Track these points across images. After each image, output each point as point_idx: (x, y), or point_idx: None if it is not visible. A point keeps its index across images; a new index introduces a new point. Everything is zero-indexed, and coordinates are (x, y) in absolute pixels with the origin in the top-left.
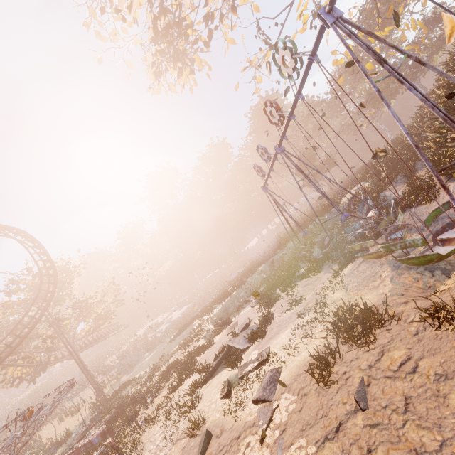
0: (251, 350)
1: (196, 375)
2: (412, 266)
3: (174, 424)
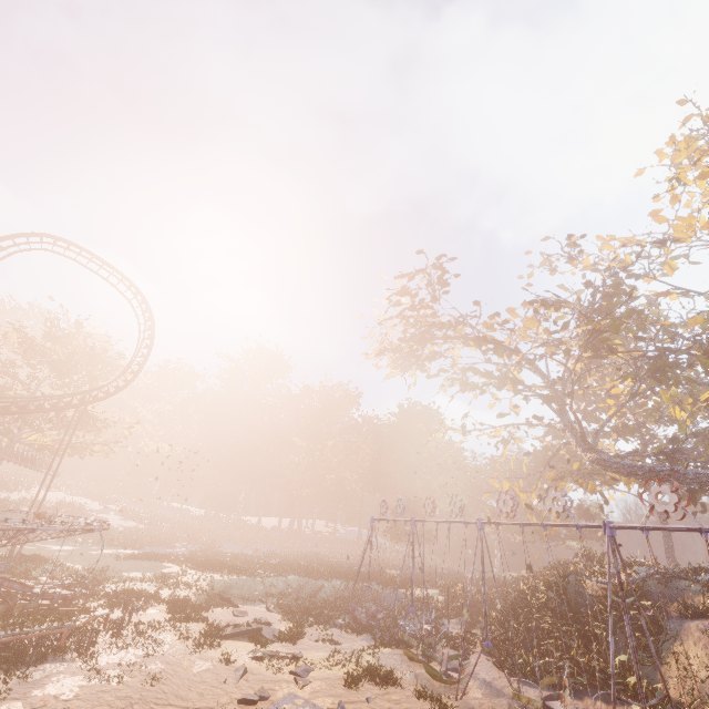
0: (278, 645)
1: (204, 625)
2: (425, 677)
3: (196, 646)
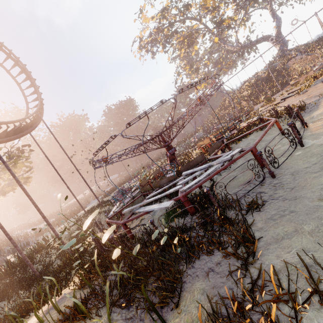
0: None
1: None
2: None
3: None
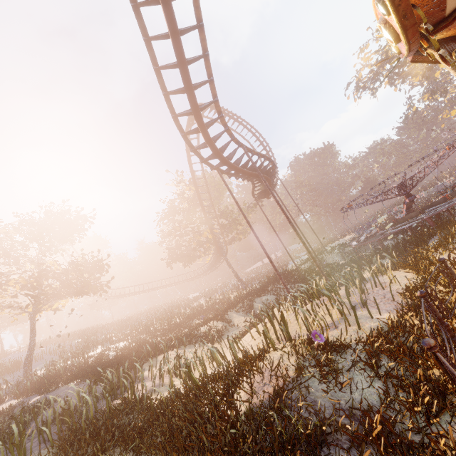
0: None
1: None
2: None
3: None
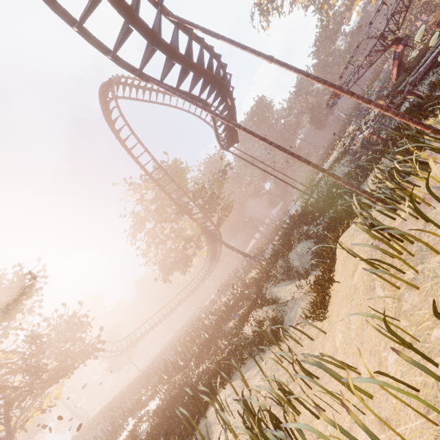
0: None
1: None
2: None
3: None
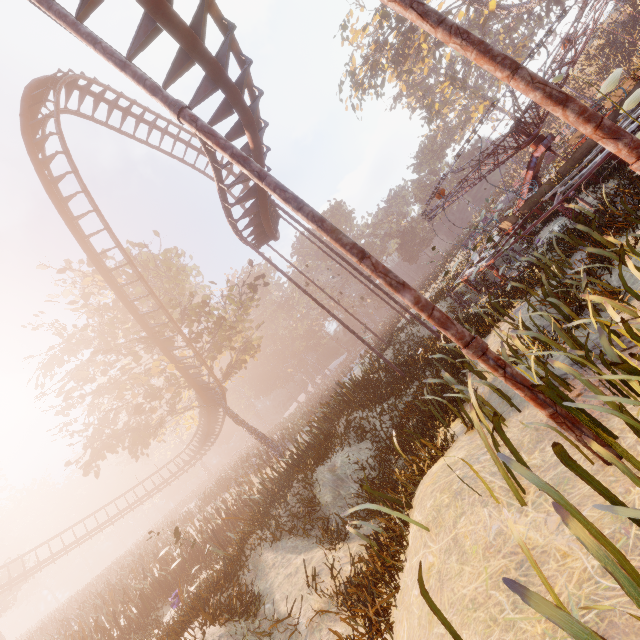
0: None
1: None
2: None
3: None
